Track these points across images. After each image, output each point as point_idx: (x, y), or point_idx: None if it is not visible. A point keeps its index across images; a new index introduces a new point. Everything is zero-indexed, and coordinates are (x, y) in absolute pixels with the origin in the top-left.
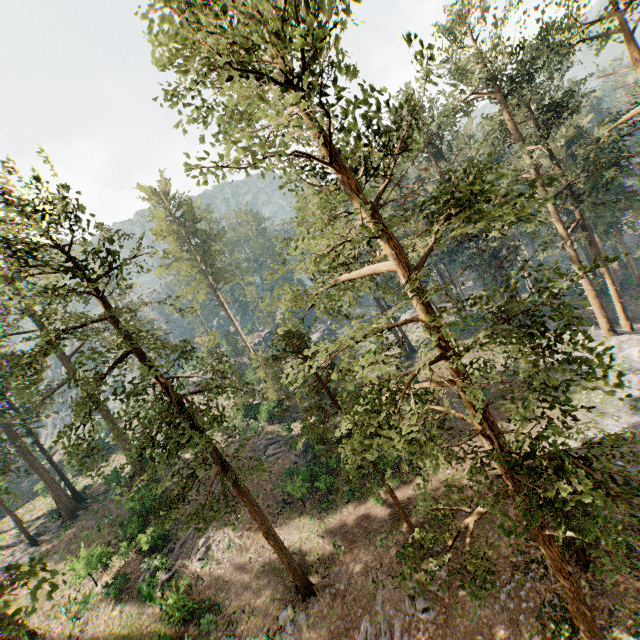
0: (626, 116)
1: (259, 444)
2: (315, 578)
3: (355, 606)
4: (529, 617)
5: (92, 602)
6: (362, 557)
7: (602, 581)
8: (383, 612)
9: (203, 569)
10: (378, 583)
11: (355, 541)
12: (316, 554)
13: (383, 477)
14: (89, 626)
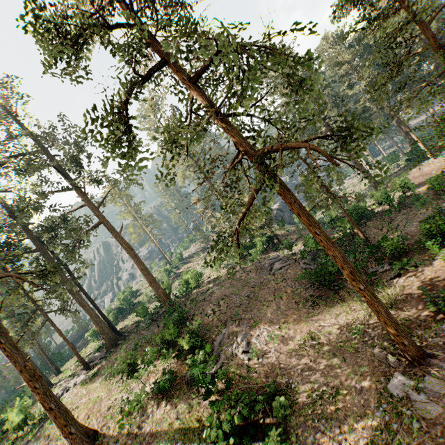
0: None
1: (263, 263)
2: (416, 340)
3: None
4: None
5: (144, 400)
6: None
7: None
8: None
9: (250, 360)
10: None
11: None
12: None
13: None
14: (145, 423)
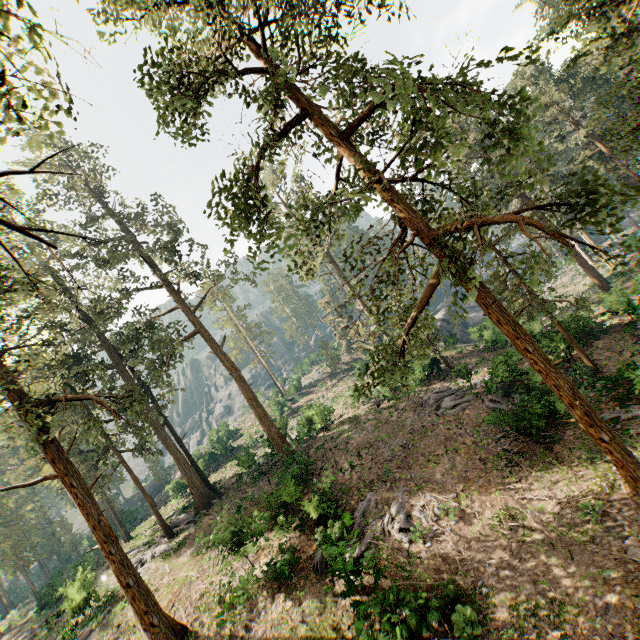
0: None
1: (426, 398)
2: None
3: None
4: None
5: (253, 589)
6: None
7: None
8: None
9: (412, 544)
10: None
11: None
12: None
13: None
14: (256, 622)
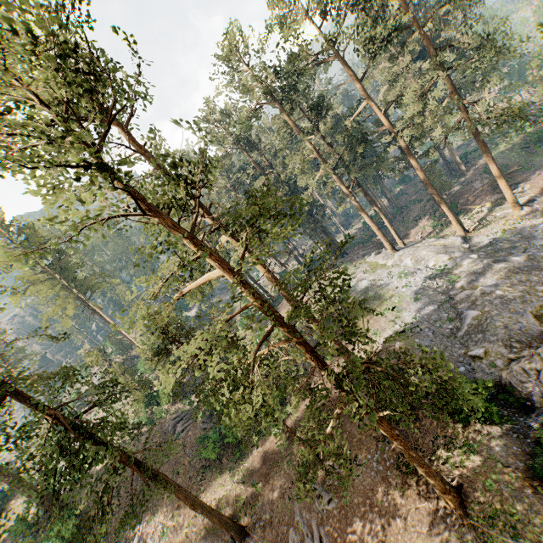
0: (359, 109)
1: (167, 426)
2: (245, 520)
3: (281, 526)
4: (392, 471)
5: None
6: (277, 483)
7: (425, 424)
8: (302, 519)
9: None
10: (293, 498)
11: (269, 473)
12: (241, 499)
13: (273, 415)
14: None
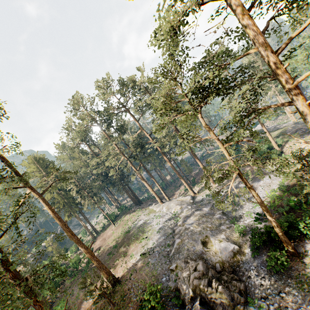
0: (138, 132)
1: None
2: None
3: None
4: None
5: None
6: None
7: None
8: None
9: None
10: None
11: None
12: None
13: None
14: None
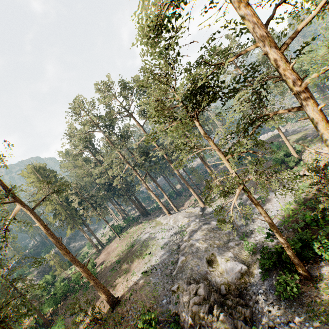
0: (142, 139)
1: None
2: None
3: None
4: None
5: None
6: None
7: None
8: None
9: None
10: None
11: None
12: None
13: None
14: None
